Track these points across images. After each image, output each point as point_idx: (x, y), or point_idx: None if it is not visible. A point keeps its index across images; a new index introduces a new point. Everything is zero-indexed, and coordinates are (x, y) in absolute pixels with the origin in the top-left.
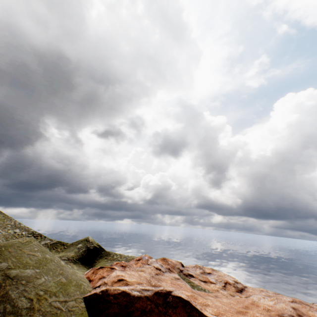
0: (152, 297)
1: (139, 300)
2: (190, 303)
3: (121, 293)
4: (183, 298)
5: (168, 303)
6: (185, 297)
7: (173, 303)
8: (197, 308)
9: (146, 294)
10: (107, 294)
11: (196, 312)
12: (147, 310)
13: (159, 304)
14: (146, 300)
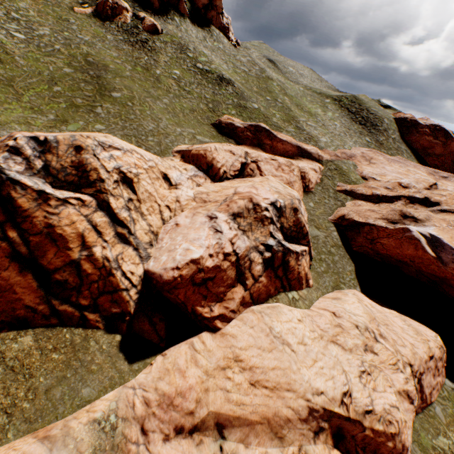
0: (428, 125)
1: (421, 125)
2: (448, 132)
3: (413, 120)
4: (445, 129)
5: (435, 129)
6: (447, 130)
7: (439, 129)
8: (451, 135)
9: (425, 124)
10: (406, 119)
11: (449, 135)
12: (424, 129)
13: (430, 128)
14: (425, 126)
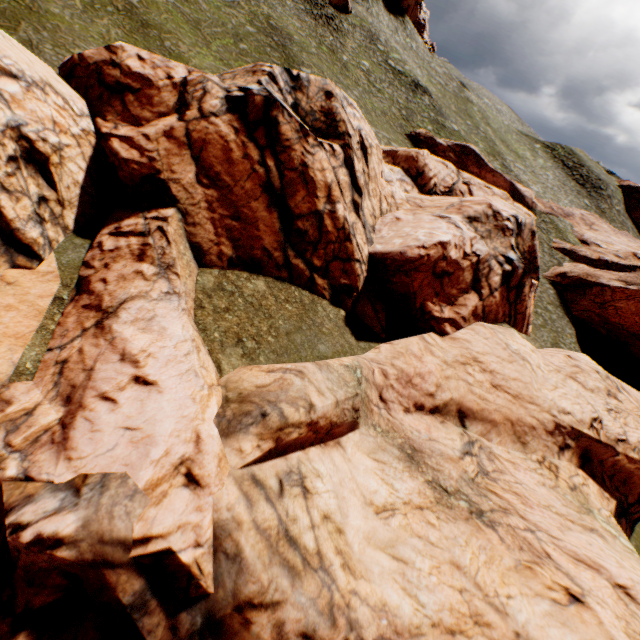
0: None
1: None
2: None
3: None
4: None
5: None
6: None
7: None
8: None
9: None
10: (638, 189)
11: None
12: None
13: None
14: None
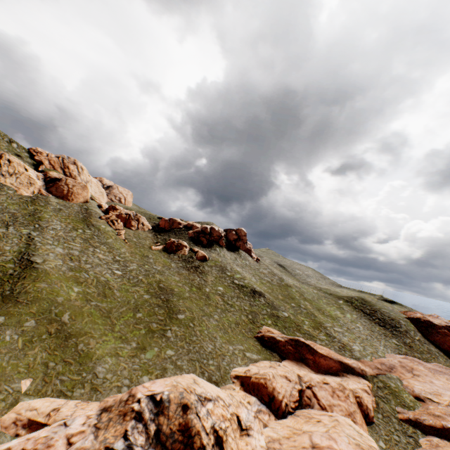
0: (444, 326)
1: (437, 325)
2: None
3: (426, 320)
4: None
5: None
6: None
7: None
8: None
9: (441, 324)
10: (419, 319)
11: None
12: (442, 329)
13: (448, 329)
14: (441, 326)
